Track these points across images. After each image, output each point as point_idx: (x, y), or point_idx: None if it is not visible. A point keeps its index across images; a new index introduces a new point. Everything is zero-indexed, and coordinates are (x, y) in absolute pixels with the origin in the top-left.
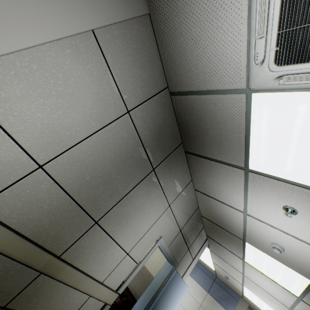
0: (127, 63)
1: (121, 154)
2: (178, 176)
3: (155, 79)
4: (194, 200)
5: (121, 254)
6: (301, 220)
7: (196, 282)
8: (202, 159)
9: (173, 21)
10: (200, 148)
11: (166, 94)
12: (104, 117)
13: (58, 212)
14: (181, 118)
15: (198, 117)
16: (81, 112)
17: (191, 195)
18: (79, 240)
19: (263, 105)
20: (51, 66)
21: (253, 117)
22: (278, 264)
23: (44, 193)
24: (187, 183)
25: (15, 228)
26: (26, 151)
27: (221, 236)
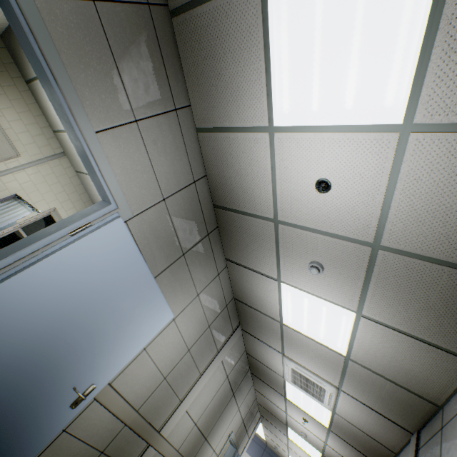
0: (230, 357)
1: (221, 397)
2: (246, 387)
3: (240, 352)
4: (254, 395)
5: (211, 451)
6: (310, 425)
7: (248, 453)
8: (262, 381)
9: (254, 343)
10: (261, 377)
11: (244, 353)
12: (218, 387)
13: (195, 441)
14: (251, 362)
15: (262, 369)
16: (211, 392)
17: (252, 393)
18: (198, 451)
19: (290, 384)
20: (207, 383)
21: (286, 384)
22: (306, 442)
23: (194, 434)
24: (250, 387)
25: (183, 455)
26: (193, 420)
27: (272, 418)
